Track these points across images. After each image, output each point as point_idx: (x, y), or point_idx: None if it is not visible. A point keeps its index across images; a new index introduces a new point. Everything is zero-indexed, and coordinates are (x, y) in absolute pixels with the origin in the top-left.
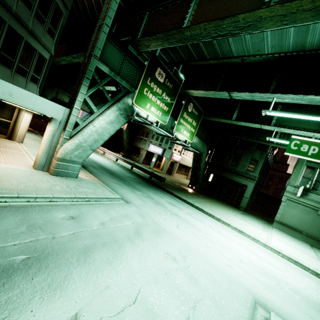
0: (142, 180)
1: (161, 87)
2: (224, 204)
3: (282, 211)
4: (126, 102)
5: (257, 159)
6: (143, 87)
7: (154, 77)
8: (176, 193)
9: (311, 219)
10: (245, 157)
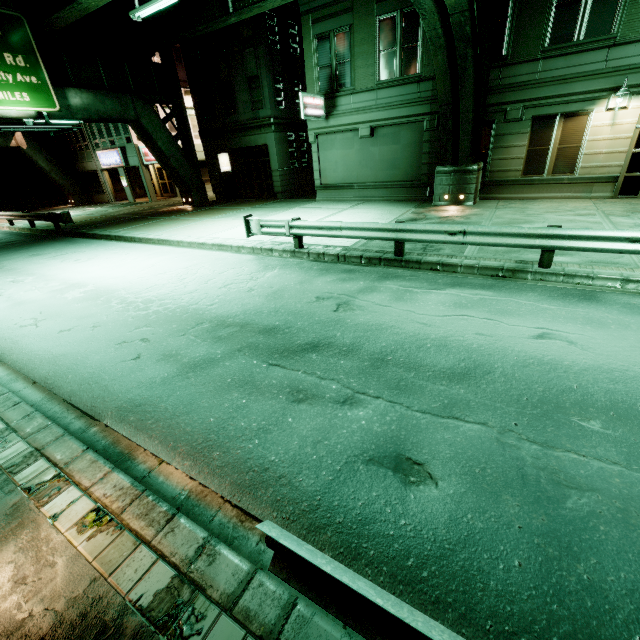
0: (33, 238)
1: None
2: (240, 204)
3: (318, 164)
4: None
5: (255, 74)
6: None
7: None
8: (99, 229)
9: (357, 154)
10: (238, 80)
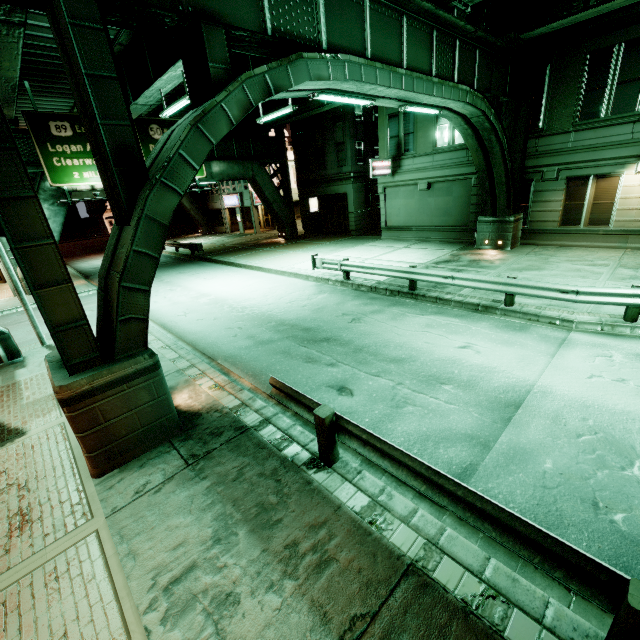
0: (178, 260)
1: (77, 142)
2: (320, 239)
3: (384, 210)
4: (47, 188)
5: (341, 141)
6: (50, 160)
7: (54, 137)
8: (219, 256)
9: (417, 203)
10: (329, 145)
